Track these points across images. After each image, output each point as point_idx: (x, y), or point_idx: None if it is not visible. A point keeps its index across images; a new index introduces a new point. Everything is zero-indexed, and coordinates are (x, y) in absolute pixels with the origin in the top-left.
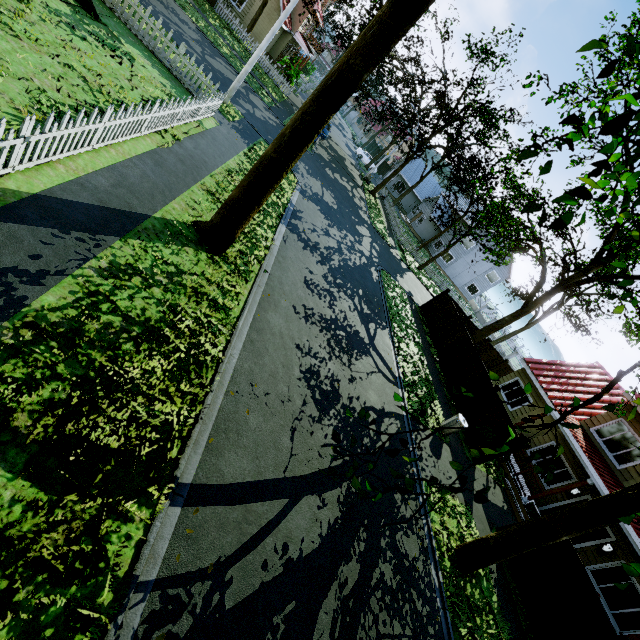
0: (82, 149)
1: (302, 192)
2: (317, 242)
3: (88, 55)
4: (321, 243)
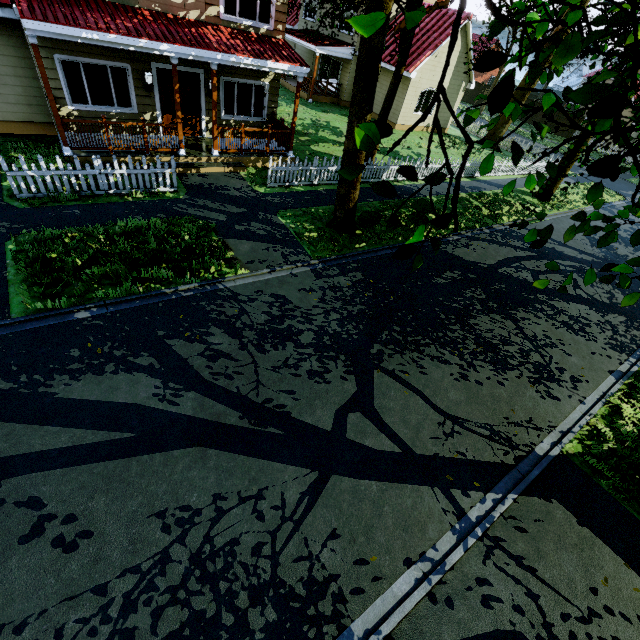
0: (495, 174)
1: (628, 203)
2: (632, 219)
3: (497, 160)
4: (637, 220)
